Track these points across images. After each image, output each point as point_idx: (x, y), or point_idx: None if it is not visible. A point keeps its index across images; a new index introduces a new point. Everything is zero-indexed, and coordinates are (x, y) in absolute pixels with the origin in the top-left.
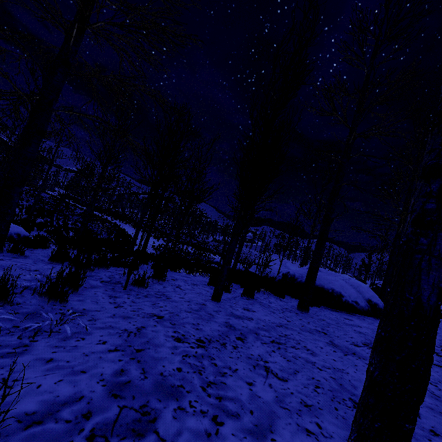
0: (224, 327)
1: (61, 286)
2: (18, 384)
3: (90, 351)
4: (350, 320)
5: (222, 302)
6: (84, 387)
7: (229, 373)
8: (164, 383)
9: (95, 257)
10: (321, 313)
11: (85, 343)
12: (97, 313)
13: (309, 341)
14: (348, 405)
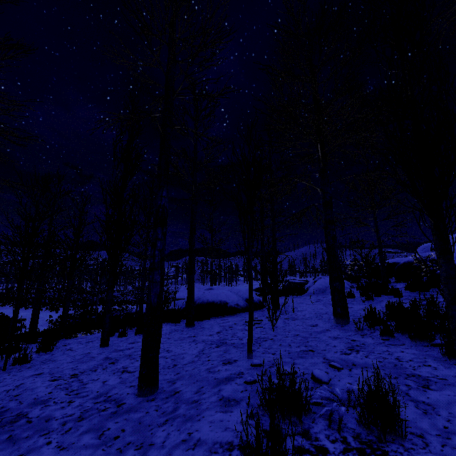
0: (101, 361)
1: None
2: None
3: None
4: (225, 319)
5: (110, 346)
6: None
7: (91, 382)
8: (36, 401)
9: None
10: (206, 323)
11: None
12: None
13: (174, 345)
14: (169, 368)
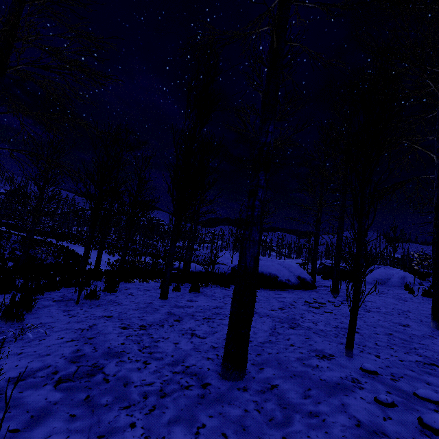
0: (165, 315)
1: (17, 307)
2: (1, 367)
3: (52, 344)
4: (279, 294)
5: (169, 299)
6: (50, 361)
7: (162, 340)
8: (110, 352)
9: (44, 280)
10: (258, 294)
11: (46, 341)
12: (54, 324)
13: None
14: None
